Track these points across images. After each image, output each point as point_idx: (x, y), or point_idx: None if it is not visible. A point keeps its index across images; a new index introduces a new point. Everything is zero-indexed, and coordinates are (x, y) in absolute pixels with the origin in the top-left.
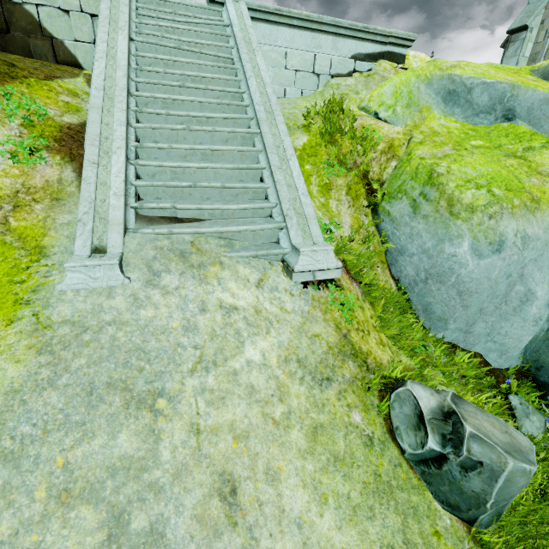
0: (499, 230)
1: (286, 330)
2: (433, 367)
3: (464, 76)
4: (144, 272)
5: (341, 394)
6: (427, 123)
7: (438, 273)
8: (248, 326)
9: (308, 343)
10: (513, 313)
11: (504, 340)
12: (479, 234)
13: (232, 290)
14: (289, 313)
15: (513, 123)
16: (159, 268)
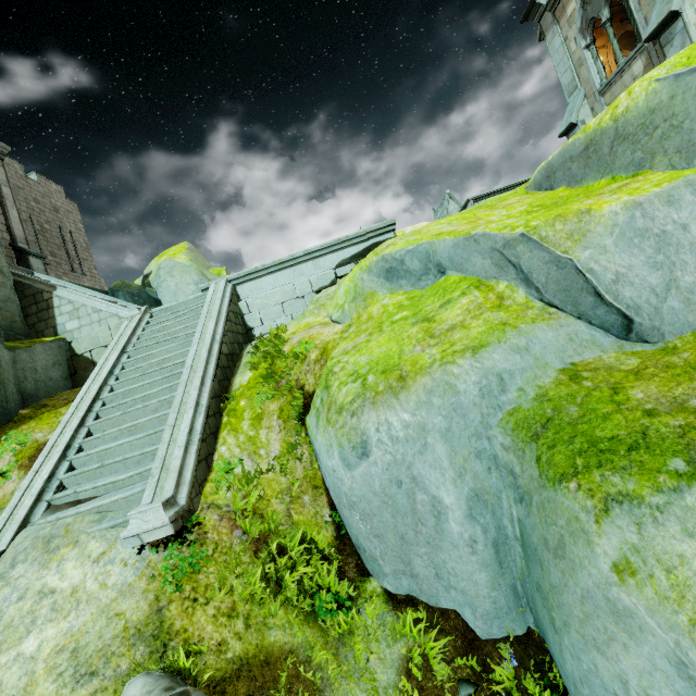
0: (361, 428)
1: (89, 611)
2: (349, 645)
3: (392, 253)
4: (6, 565)
5: (96, 694)
6: (369, 310)
7: (338, 494)
8: (51, 611)
9: (103, 625)
10: (439, 536)
11: (461, 584)
12: (343, 439)
13: (66, 570)
14: (107, 588)
15: (447, 276)
16: (20, 559)
